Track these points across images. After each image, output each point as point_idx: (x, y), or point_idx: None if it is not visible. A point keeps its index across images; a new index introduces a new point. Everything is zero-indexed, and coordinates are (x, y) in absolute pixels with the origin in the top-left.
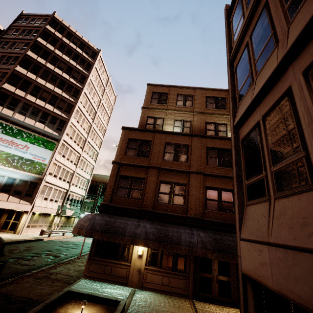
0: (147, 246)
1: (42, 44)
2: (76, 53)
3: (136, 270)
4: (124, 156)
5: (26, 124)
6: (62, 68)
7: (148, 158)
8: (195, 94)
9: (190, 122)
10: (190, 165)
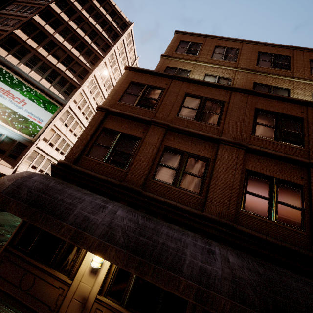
0: (103, 254)
1: (69, 1)
2: (104, 19)
3: (79, 298)
4: (118, 103)
5: (30, 78)
6: (85, 30)
7: (153, 110)
8: (243, 47)
9: (228, 80)
10: (222, 130)
